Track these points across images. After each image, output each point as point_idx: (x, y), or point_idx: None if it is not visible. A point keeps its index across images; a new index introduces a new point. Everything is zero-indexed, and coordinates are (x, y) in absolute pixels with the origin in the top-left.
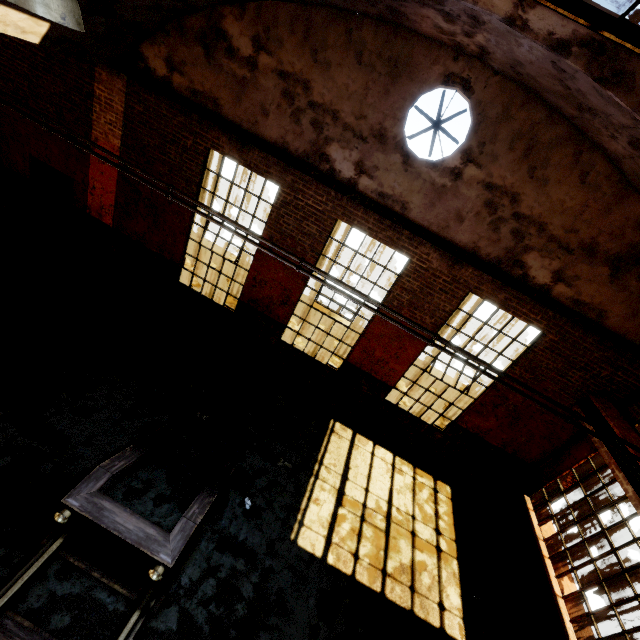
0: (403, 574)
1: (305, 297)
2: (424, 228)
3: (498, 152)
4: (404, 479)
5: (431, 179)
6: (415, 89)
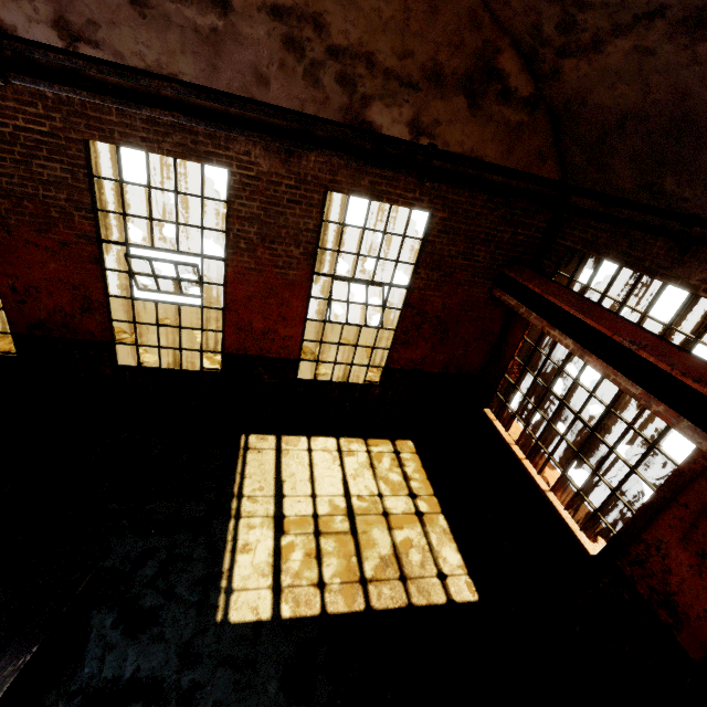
0: (387, 568)
1: (165, 306)
2: (221, 111)
3: None
4: (357, 459)
5: (190, 22)
6: None
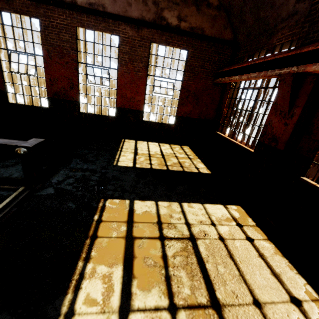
0: (176, 164)
1: None
2: (117, 15)
3: None
4: (166, 147)
5: None
6: None
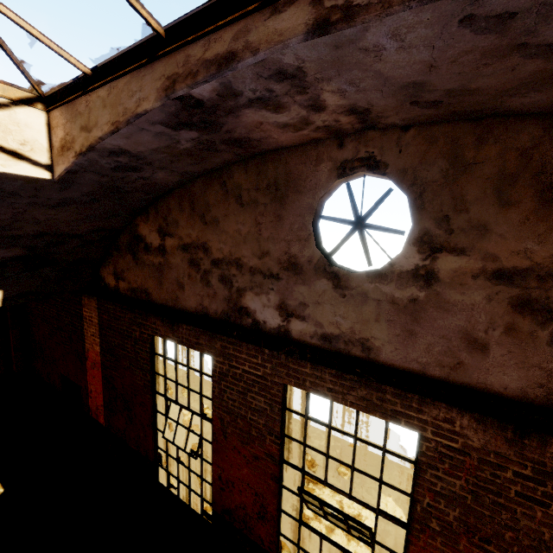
0: None
1: (342, 443)
2: (415, 375)
3: (482, 218)
4: None
5: (386, 296)
6: (308, 199)
